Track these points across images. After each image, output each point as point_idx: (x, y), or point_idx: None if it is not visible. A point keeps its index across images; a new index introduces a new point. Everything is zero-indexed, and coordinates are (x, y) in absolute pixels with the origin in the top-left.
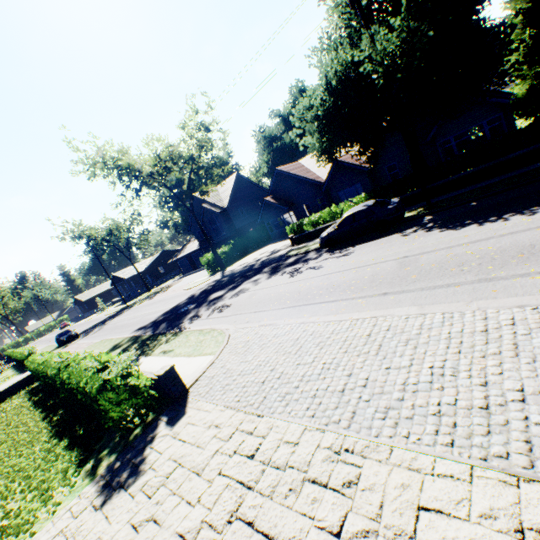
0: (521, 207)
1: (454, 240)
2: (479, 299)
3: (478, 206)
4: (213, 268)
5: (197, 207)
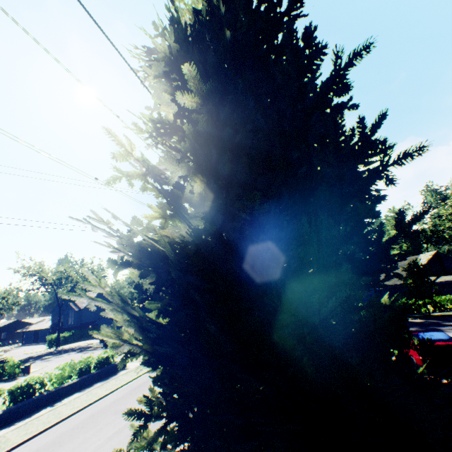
0: None
1: None
2: None
3: None
4: (52, 344)
5: (66, 301)
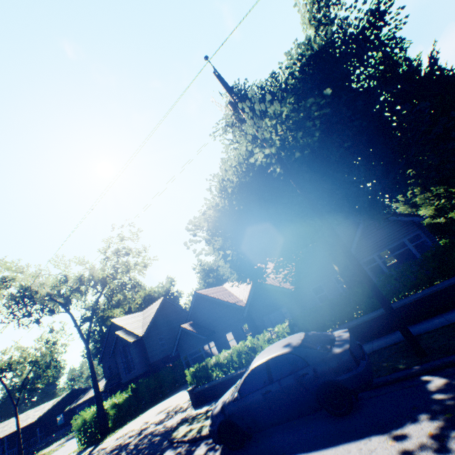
0: None
1: None
2: None
3: None
4: (88, 436)
5: (114, 334)
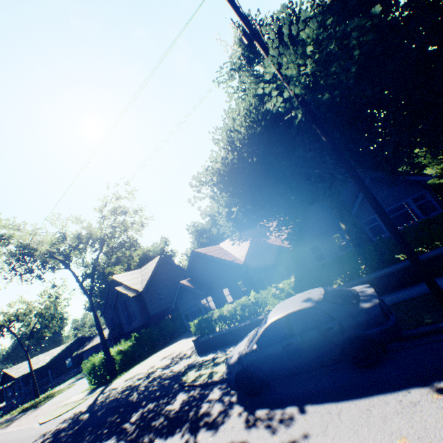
0: None
1: None
2: None
3: None
4: (98, 378)
5: (114, 289)
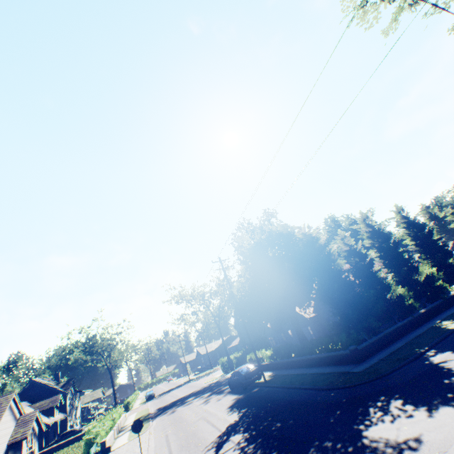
0: (242, 406)
1: (213, 415)
2: (155, 450)
3: (258, 393)
4: (225, 369)
5: None
